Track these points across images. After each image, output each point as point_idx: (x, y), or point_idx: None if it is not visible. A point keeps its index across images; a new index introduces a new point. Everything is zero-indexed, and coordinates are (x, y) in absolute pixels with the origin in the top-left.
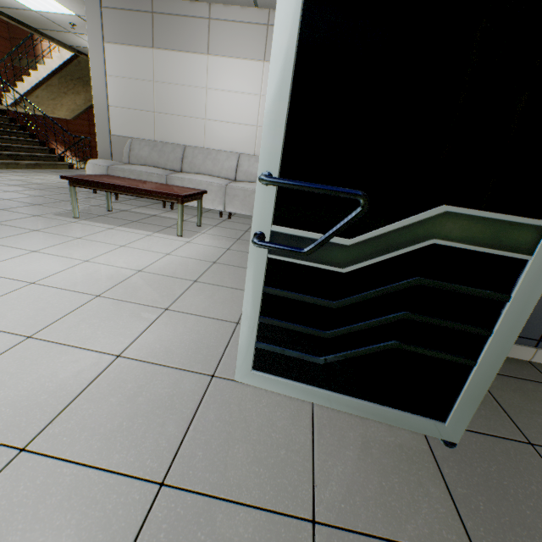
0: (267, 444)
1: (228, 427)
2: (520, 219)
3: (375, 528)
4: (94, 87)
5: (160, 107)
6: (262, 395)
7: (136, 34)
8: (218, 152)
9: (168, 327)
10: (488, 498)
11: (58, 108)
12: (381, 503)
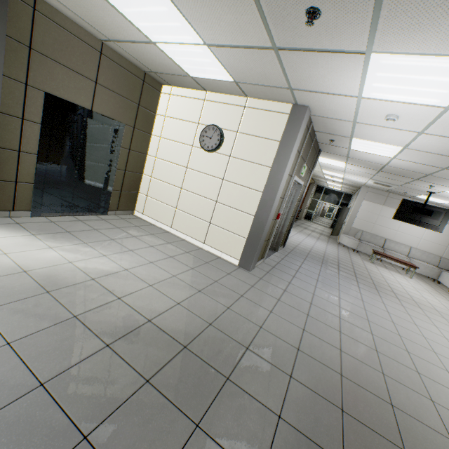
0: None
1: None
2: None
3: None
4: (352, 211)
5: (378, 223)
6: None
7: (378, 200)
8: (400, 244)
9: None
10: None
11: None
12: None
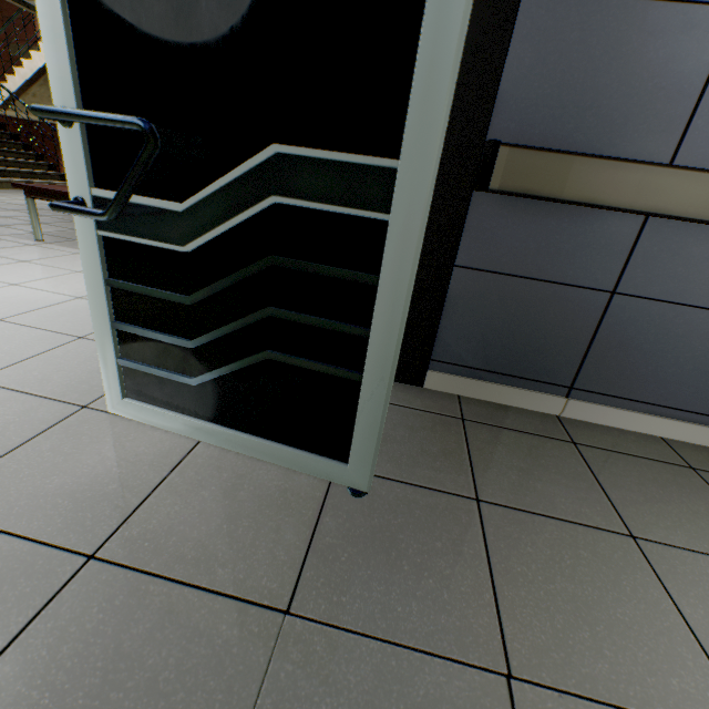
0: (98, 477)
1: (59, 458)
2: (364, 159)
3: (172, 568)
4: None
5: None
6: (136, 429)
7: None
8: None
9: (68, 355)
10: (361, 550)
11: None
12: (203, 545)
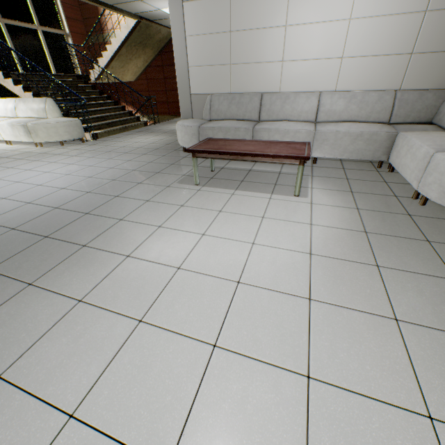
0: None
1: None
2: None
3: None
4: (175, 51)
5: (236, 58)
6: None
7: None
8: (296, 94)
9: (430, 355)
10: None
11: (125, 74)
12: None
